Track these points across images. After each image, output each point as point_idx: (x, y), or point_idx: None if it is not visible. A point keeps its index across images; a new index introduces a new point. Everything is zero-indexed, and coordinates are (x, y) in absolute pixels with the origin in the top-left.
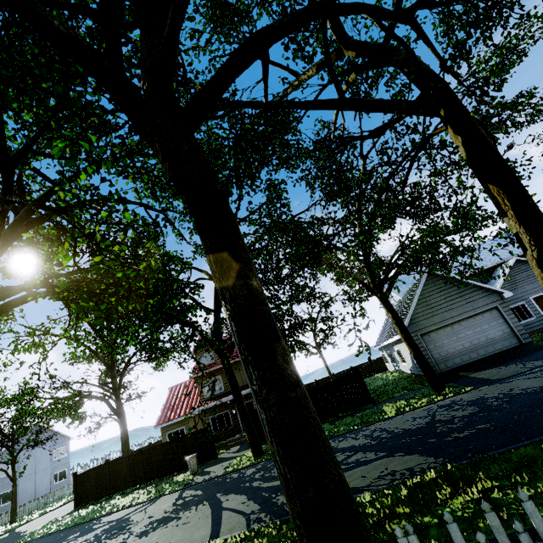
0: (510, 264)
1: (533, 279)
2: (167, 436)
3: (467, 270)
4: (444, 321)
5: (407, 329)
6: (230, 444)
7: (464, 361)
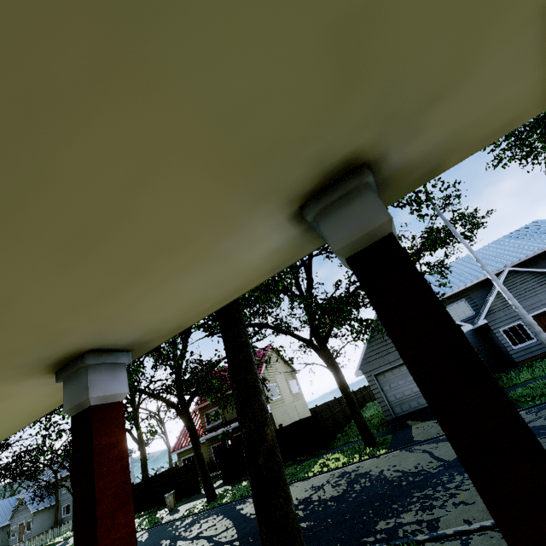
0: (502, 276)
1: (532, 292)
2: (182, 461)
3: (463, 281)
4: (398, 360)
5: (342, 377)
6: (220, 476)
7: (421, 405)
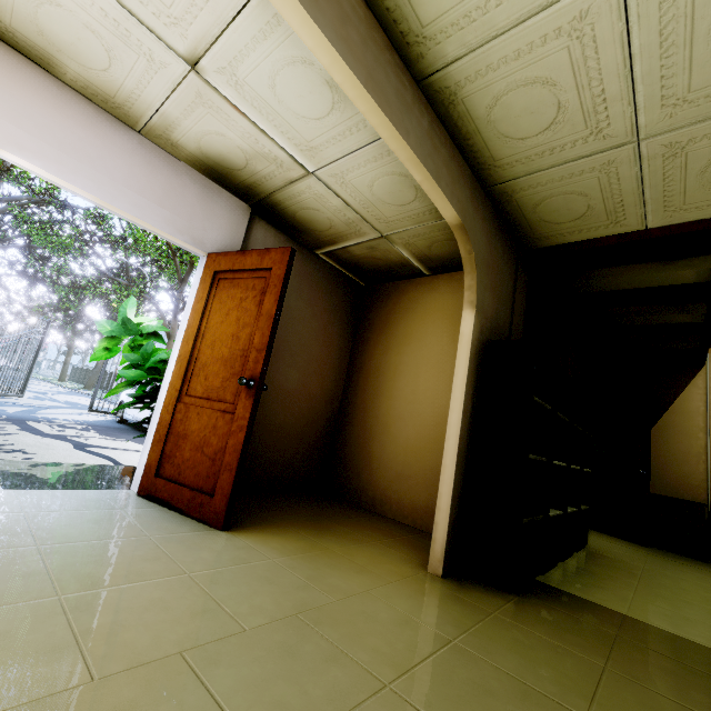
0: None
1: None
2: None
3: None
4: None
5: None
6: None
7: None
